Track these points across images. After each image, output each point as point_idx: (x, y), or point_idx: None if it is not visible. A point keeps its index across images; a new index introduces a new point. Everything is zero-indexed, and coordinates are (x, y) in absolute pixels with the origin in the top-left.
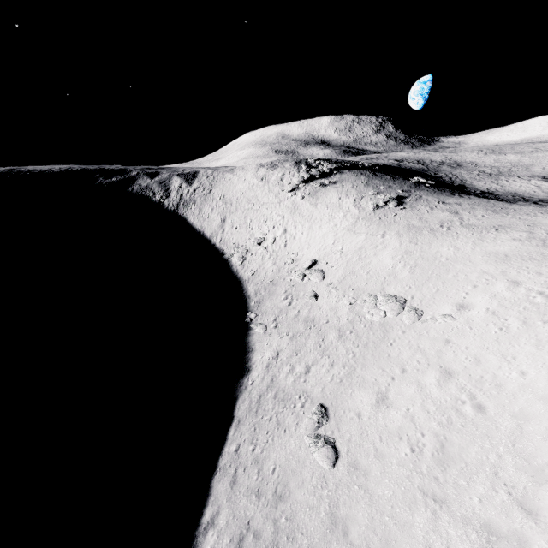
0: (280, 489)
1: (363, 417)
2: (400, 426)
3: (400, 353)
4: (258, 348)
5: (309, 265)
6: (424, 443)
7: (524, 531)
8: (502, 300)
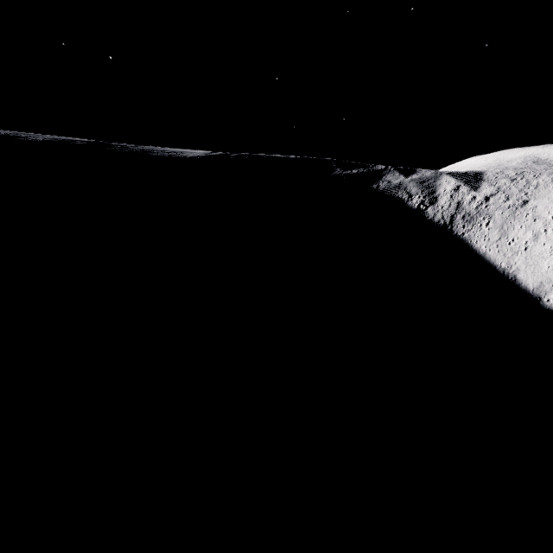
0: None
1: None
2: None
3: None
4: None
5: None
6: None
7: None
8: None
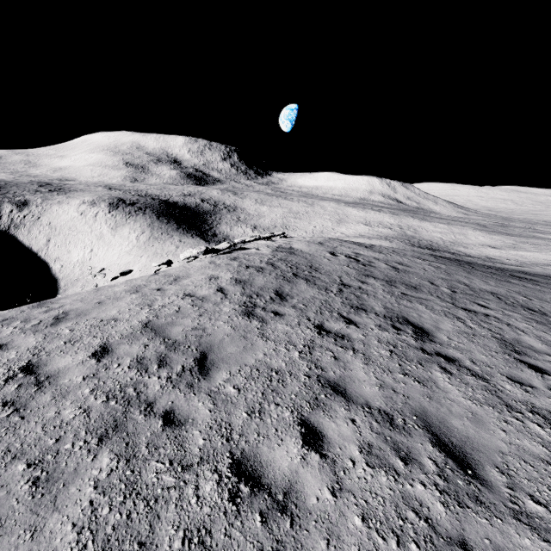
0: None
1: None
2: None
3: None
4: None
5: (99, 271)
6: None
7: None
8: None
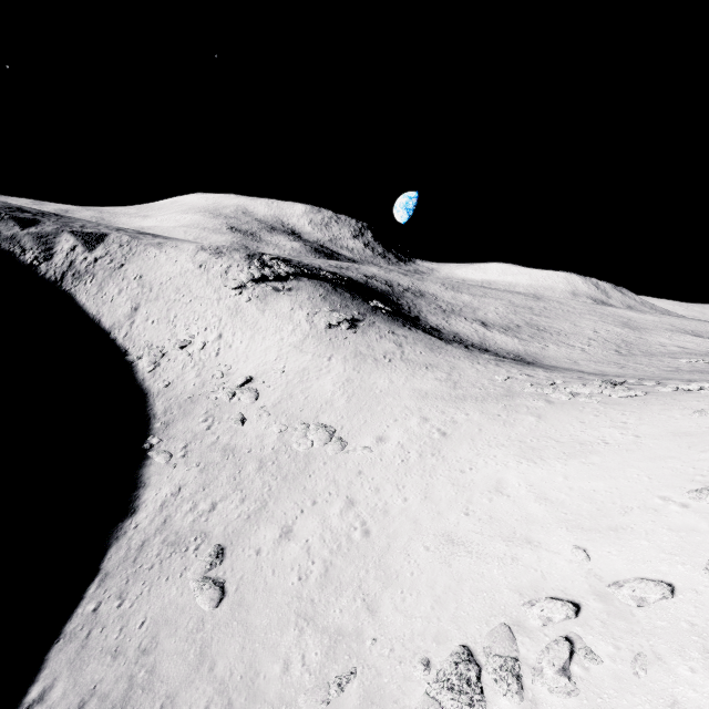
0: (146, 642)
1: (262, 553)
2: (295, 558)
3: (316, 485)
4: (154, 482)
5: (242, 383)
6: (312, 570)
7: (363, 626)
8: (411, 434)
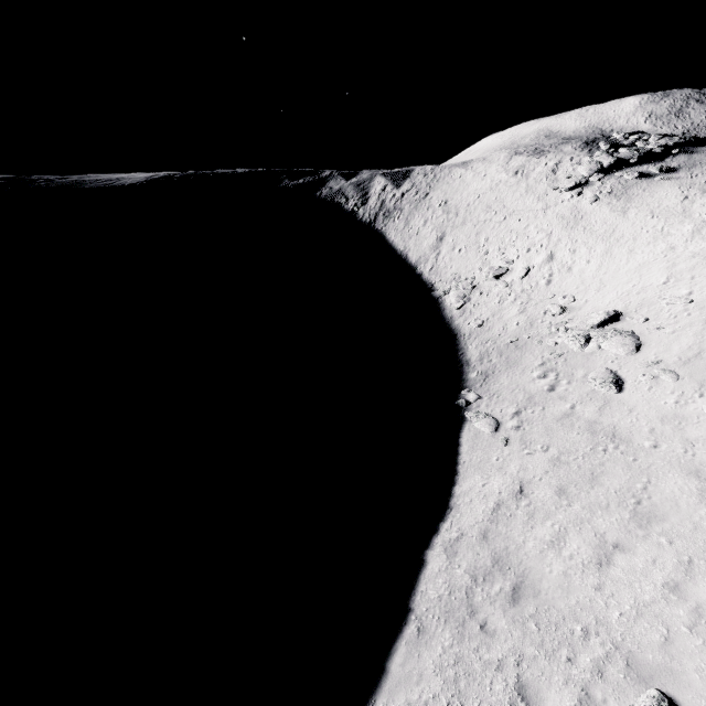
0: None
1: None
2: None
3: None
4: (476, 461)
5: (601, 321)
6: None
7: None
8: None
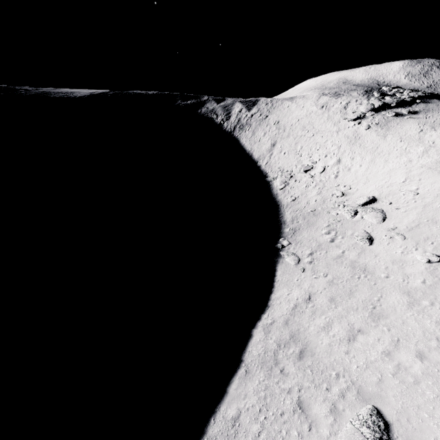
0: None
1: None
2: None
3: None
4: (285, 280)
5: (364, 202)
6: None
7: None
8: None
